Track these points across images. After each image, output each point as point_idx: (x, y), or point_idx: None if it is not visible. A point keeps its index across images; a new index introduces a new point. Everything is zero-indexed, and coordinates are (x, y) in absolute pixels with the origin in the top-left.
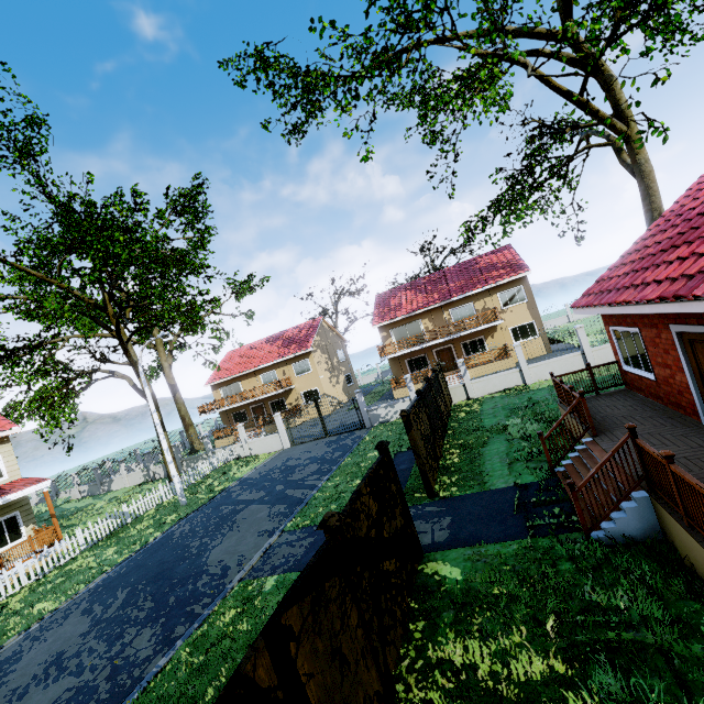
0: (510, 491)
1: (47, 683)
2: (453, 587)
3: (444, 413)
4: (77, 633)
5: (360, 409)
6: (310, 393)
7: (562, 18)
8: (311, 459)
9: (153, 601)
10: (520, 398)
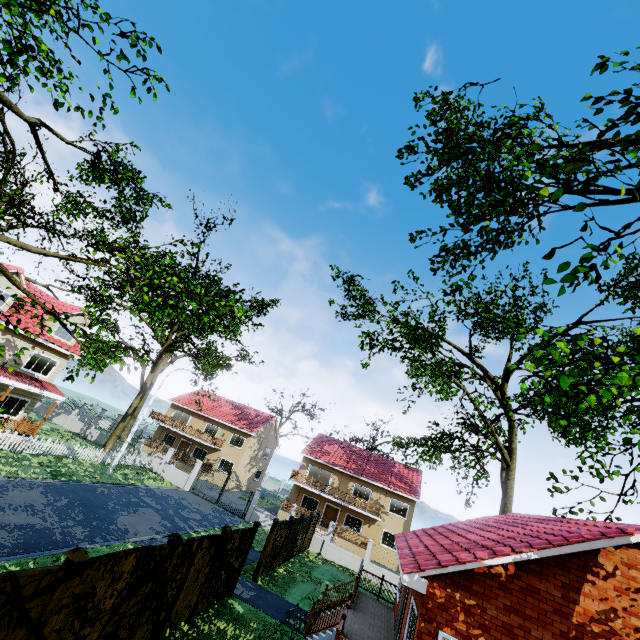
0: (293, 605)
1: (28, 513)
2: (236, 612)
3: (297, 547)
4: (40, 501)
5: (251, 503)
6: (227, 463)
7: (503, 378)
8: (199, 510)
9: (84, 516)
10: (347, 578)
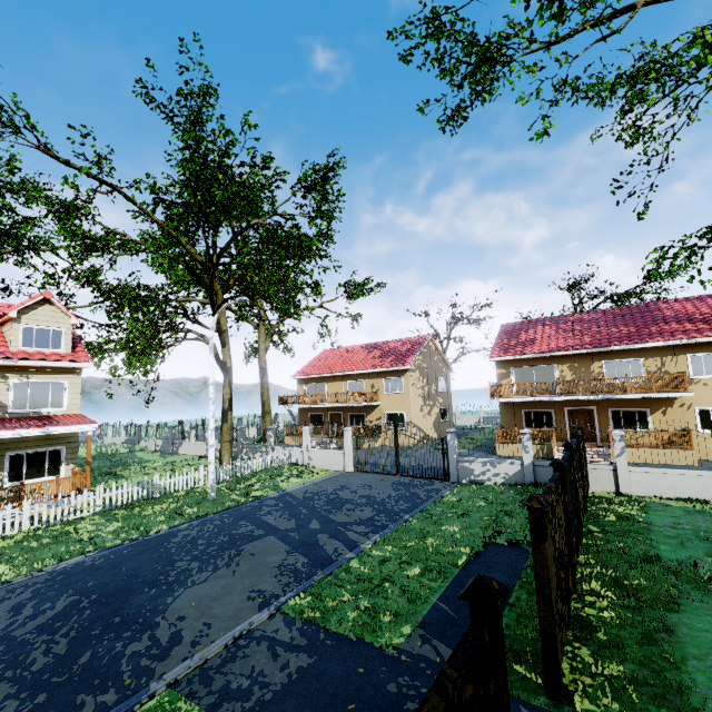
0: None
1: None
2: None
3: (581, 505)
4: None
5: (448, 454)
6: (395, 416)
7: None
8: (368, 498)
9: (70, 642)
10: None
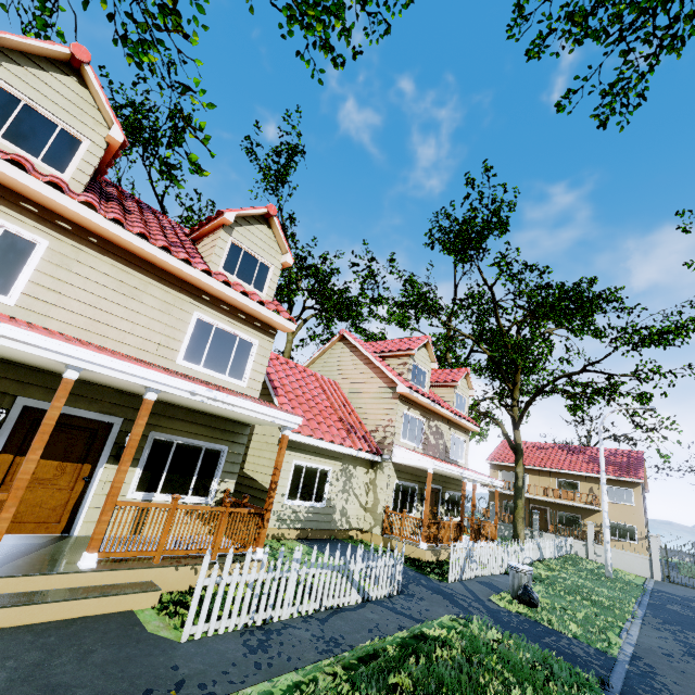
0: None
1: None
2: None
3: None
4: None
5: None
6: (622, 527)
7: None
8: None
9: None
10: None
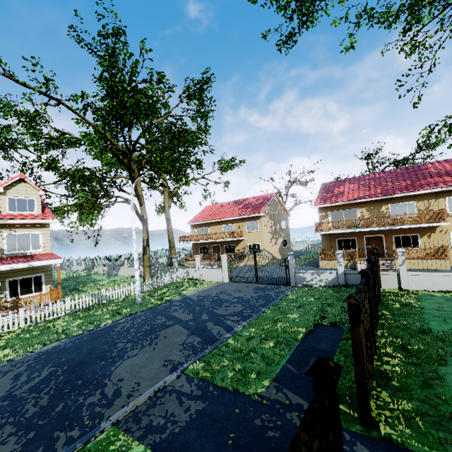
0: None
1: None
2: None
3: (377, 298)
4: None
5: (289, 269)
6: (254, 246)
7: None
8: (238, 298)
9: (50, 398)
10: None
